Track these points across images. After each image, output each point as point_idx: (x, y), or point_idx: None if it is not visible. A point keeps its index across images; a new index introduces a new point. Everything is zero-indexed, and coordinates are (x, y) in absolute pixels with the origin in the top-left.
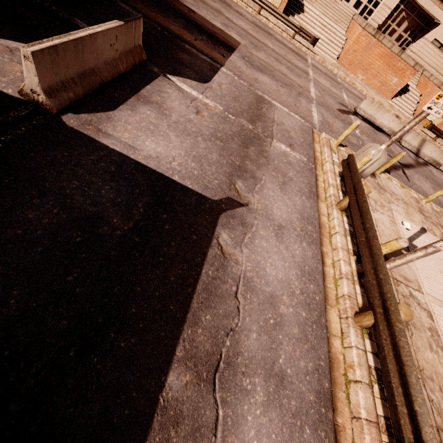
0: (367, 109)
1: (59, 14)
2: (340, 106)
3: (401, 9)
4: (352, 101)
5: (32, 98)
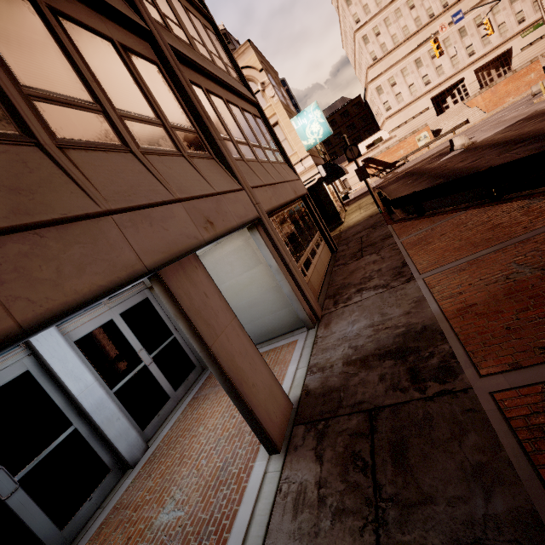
0: (539, 88)
1: (429, 163)
2: (524, 102)
3: (480, 74)
4: (525, 99)
5: (468, 146)
